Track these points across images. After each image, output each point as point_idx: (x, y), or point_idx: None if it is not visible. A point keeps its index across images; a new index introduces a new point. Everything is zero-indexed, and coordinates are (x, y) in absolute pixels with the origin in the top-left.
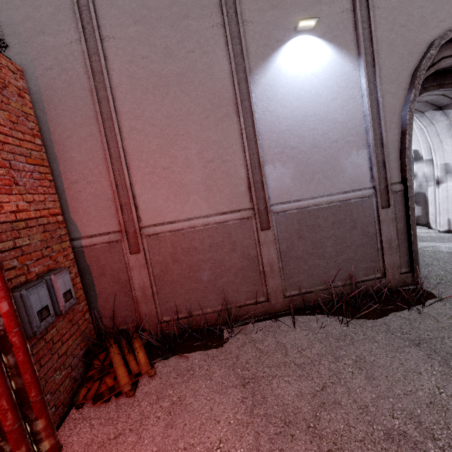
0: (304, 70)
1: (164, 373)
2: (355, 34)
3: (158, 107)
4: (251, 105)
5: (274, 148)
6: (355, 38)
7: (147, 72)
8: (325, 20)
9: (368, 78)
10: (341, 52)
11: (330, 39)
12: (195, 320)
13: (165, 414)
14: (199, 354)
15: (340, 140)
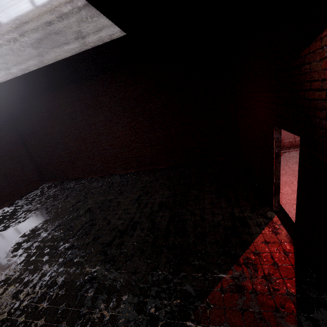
0: None
1: (282, 157)
2: None
3: None
4: None
5: None
6: None
7: None
8: None
9: None
10: None
11: None
12: (285, 144)
13: (294, 164)
14: (293, 153)
15: None
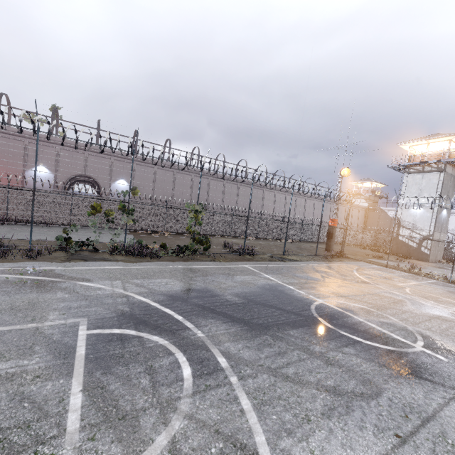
0: (41, 172)
1: None
2: (55, 169)
3: (2, 170)
4: (25, 175)
5: (29, 184)
6: (54, 170)
7: (1, 163)
8: (48, 165)
9: (55, 178)
10: (50, 171)
11: (48, 169)
12: None
13: None
14: None
15: (46, 187)
